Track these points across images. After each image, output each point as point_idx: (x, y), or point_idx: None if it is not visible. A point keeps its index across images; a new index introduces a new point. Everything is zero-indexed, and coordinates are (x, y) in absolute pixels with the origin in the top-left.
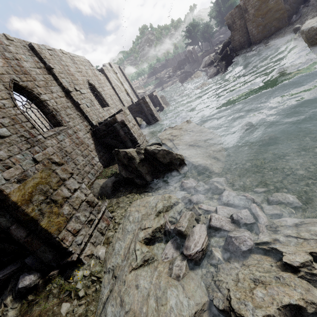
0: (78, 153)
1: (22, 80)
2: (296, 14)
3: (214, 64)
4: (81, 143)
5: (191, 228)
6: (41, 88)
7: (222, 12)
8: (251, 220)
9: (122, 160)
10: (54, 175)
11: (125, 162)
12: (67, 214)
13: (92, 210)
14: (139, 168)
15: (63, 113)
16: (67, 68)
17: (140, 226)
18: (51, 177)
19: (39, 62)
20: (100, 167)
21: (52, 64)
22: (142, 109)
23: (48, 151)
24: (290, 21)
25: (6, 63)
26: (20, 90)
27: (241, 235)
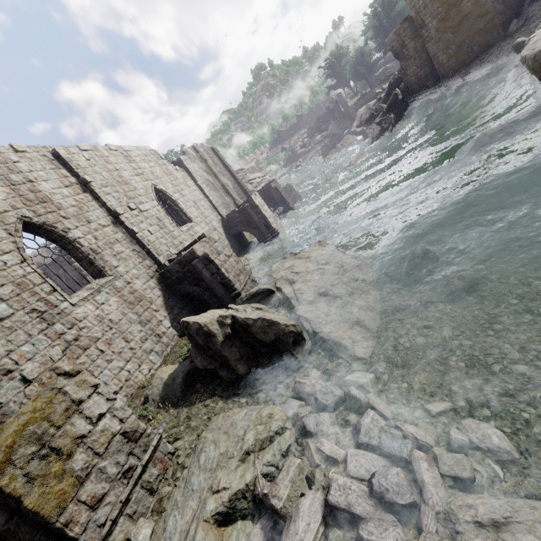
0: (132, 319)
1: (38, 214)
2: (518, 16)
3: (376, 119)
4: (139, 300)
5: (297, 498)
6: (71, 220)
7: (384, 27)
8: (407, 497)
9: (195, 337)
10: (60, 398)
11: (200, 341)
12: (80, 469)
13: (134, 448)
14: (225, 352)
15: (108, 253)
16: (117, 174)
17: (211, 483)
18: (53, 404)
19: (68, 176)
20: (173, 337)
21: (89, 175)
22: (250, 217)
23: (51, 356)
24: (508, 30)
25: (11, 192)
26: (34, 231)
27: (380, 540)
